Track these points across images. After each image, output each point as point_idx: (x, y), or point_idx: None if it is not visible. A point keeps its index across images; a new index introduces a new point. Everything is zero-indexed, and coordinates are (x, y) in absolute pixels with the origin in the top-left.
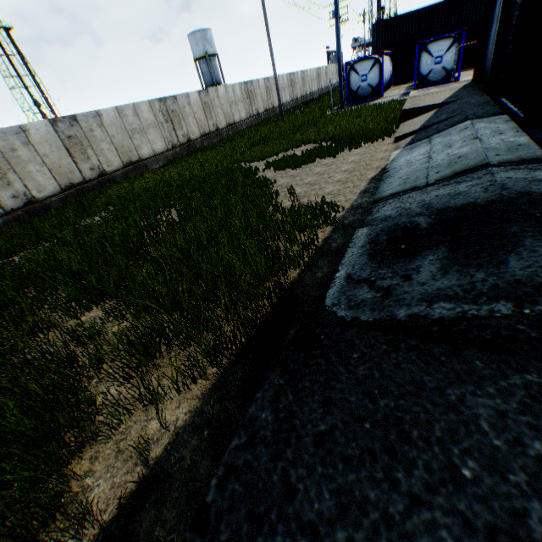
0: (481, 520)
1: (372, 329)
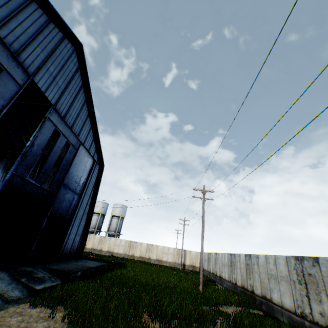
0: (60, 266)
1: (57, 276)
